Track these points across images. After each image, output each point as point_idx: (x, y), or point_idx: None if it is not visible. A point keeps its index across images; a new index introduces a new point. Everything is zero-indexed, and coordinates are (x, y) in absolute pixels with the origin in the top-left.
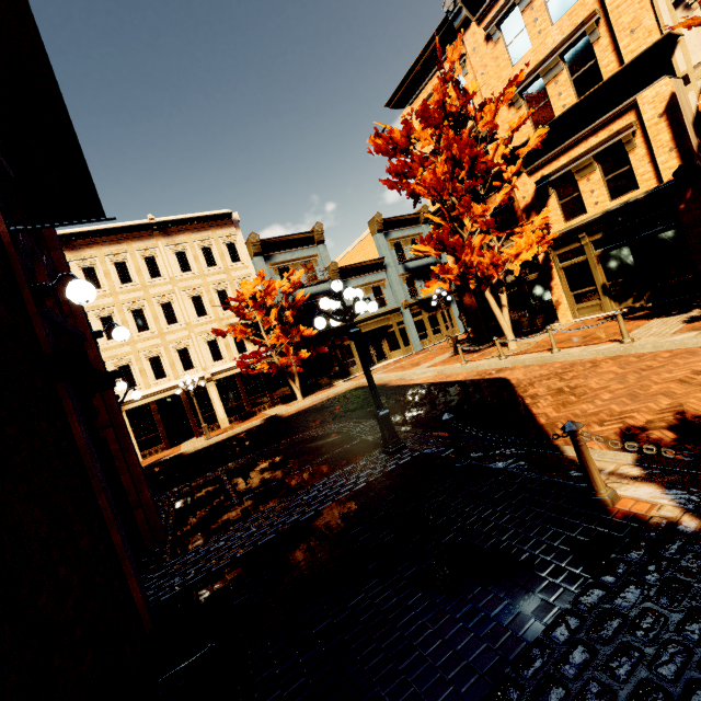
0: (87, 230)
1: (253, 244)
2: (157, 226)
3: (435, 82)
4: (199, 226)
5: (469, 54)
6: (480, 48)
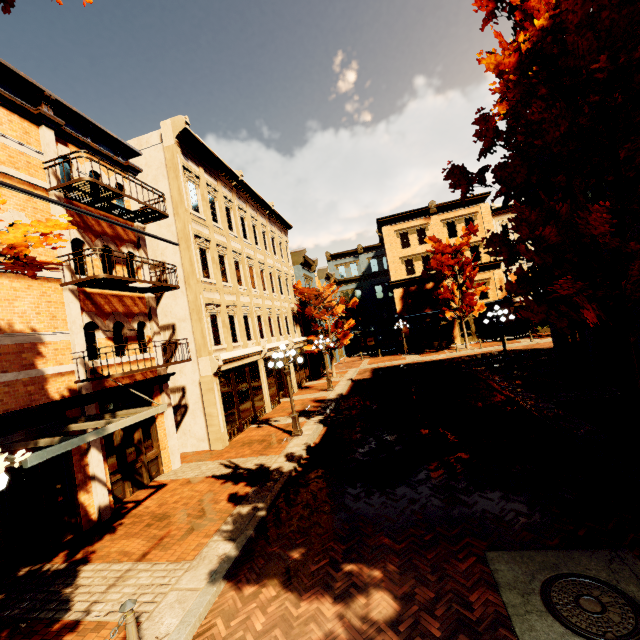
0: (253, 189)
1: (304, 256)
2: (271, 212)
3: (409, 224)
4: (279, 226)
5: (432, 224)
6: (438, 226)
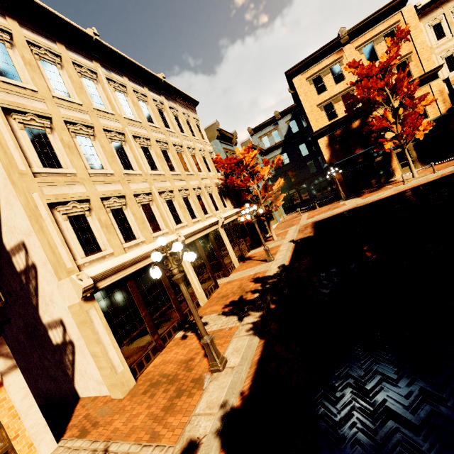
0: (124, 55)
1: (218, 128)
2: (163, 86)
3: (320, 66)
4: (182, 102)
5: (346, 56)
6: (353, 55)
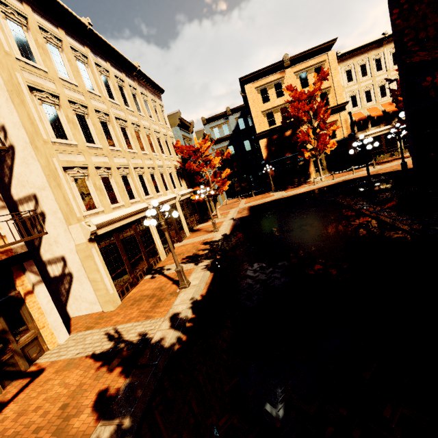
0: (109, 44)
1: (179, 117)
2: (138, 73)
3: (267, 80)
4: (151, 89)
5: (287, 77)
6: (292, 78)
